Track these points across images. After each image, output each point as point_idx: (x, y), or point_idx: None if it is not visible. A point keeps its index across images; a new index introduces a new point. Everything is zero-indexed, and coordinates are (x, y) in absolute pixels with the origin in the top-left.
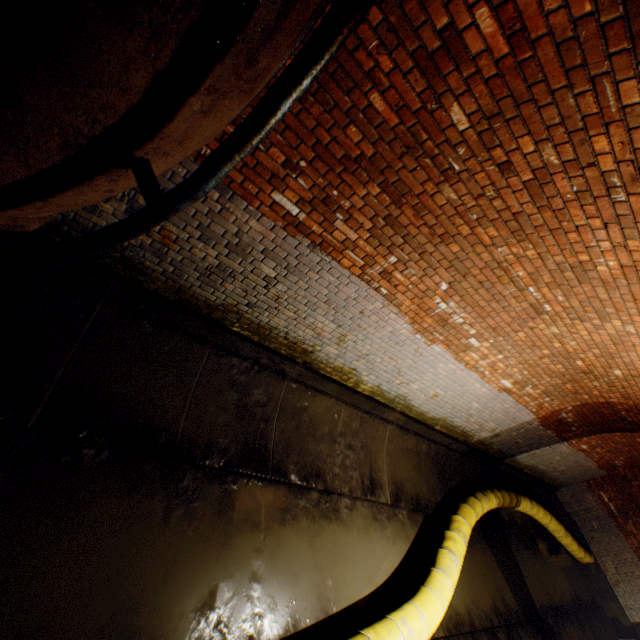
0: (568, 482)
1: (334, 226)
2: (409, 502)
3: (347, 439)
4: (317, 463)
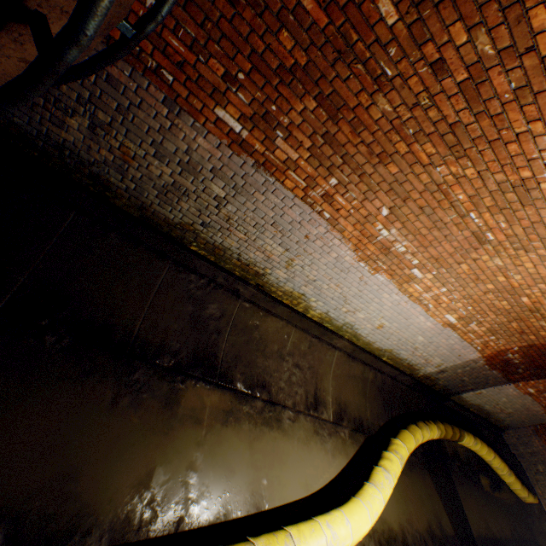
0: (515, 425)
1: (275, 145)
2: (351, 422)
3: (295, 359)
4: (264, 376)
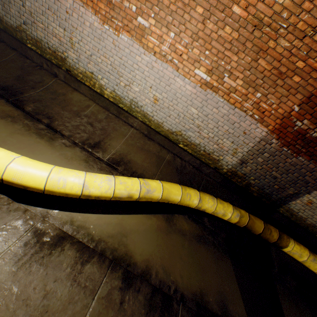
0: None
1: None
2: (128, 172)
3: (90, 120)
4: (54, 115)
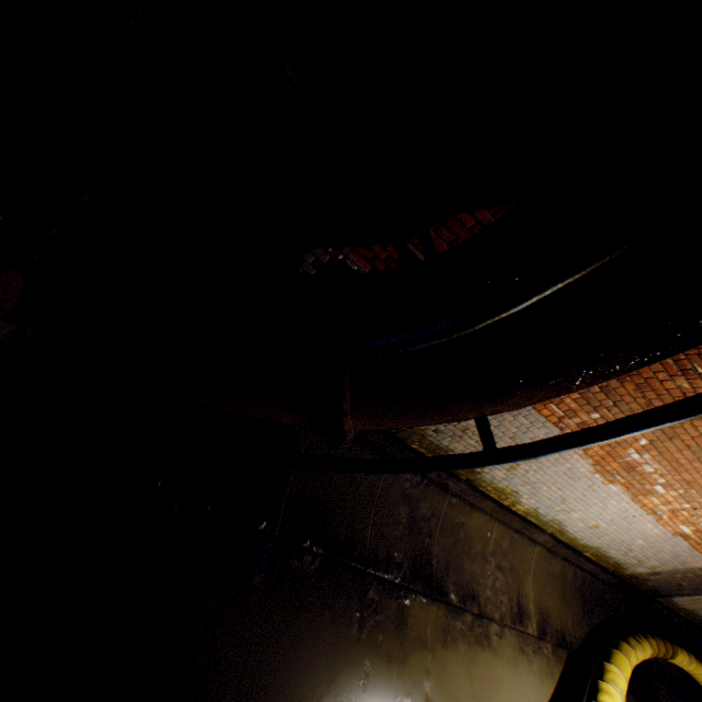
0: None
1: None
2: (554, 636)
3: (497, 559)
4: (471, 583)
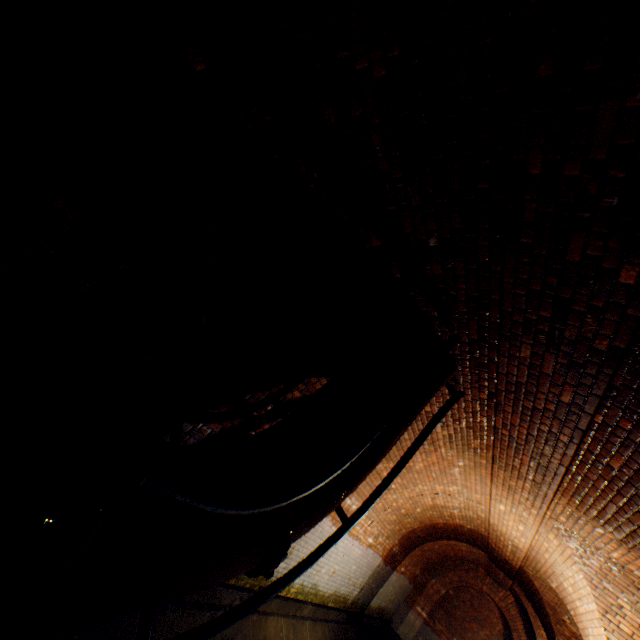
0: (396, 608)
1: None
2: None
3: None
4: None
